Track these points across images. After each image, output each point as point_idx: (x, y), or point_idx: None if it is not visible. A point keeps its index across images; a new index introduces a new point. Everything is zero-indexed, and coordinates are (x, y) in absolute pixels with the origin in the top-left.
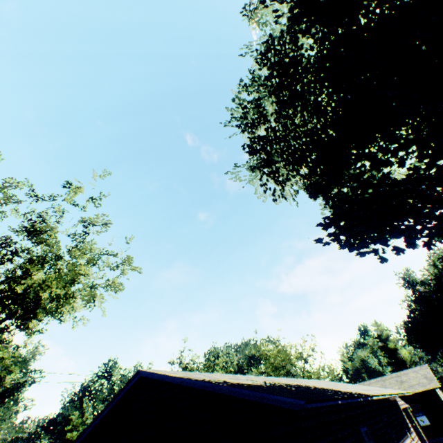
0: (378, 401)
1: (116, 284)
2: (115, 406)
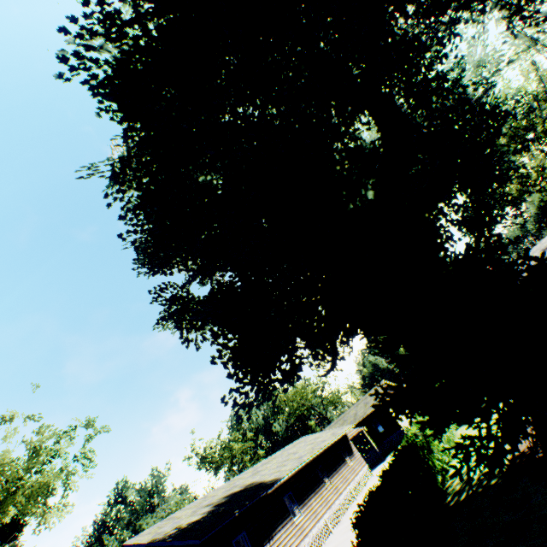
0: (318, 454)
1: (87, 453)
2: None
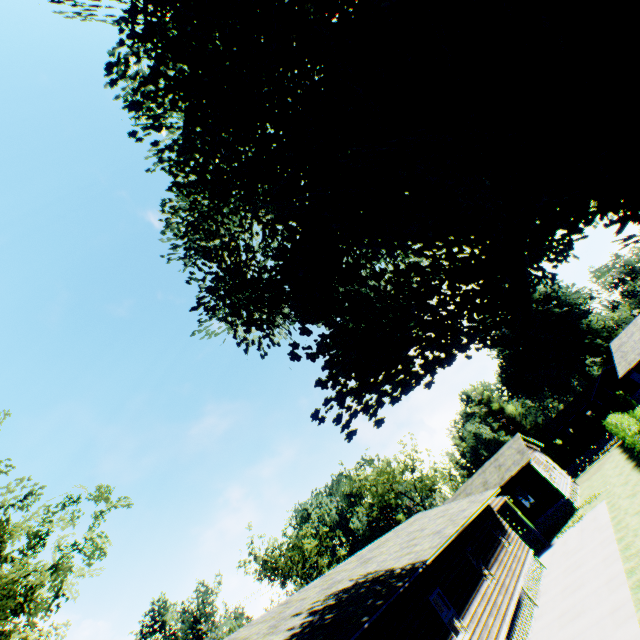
0: (461, 529)
1: (95, 540)
2: None
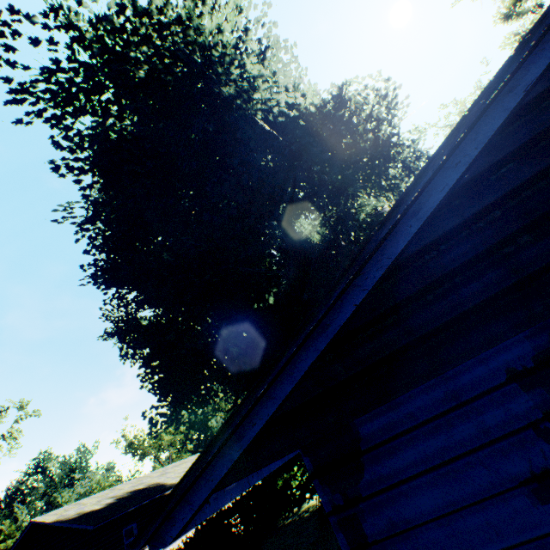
0: None
1: (14, 432)
2: (21, 541)
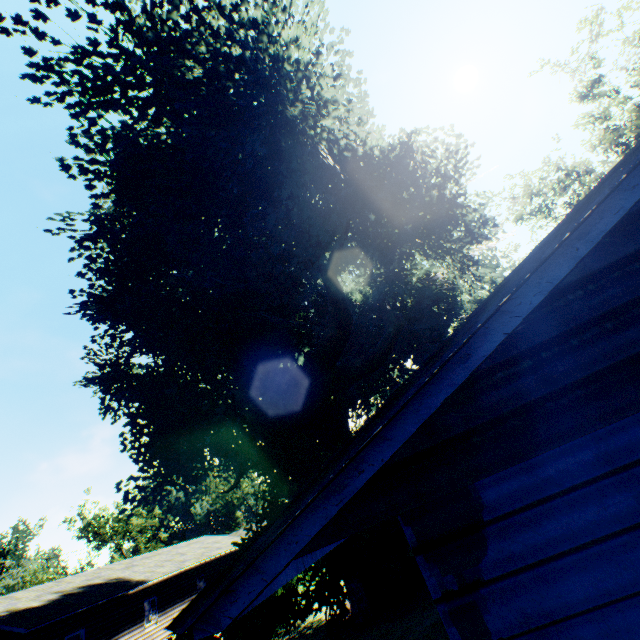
0: (207, 561)
1: None
2: None
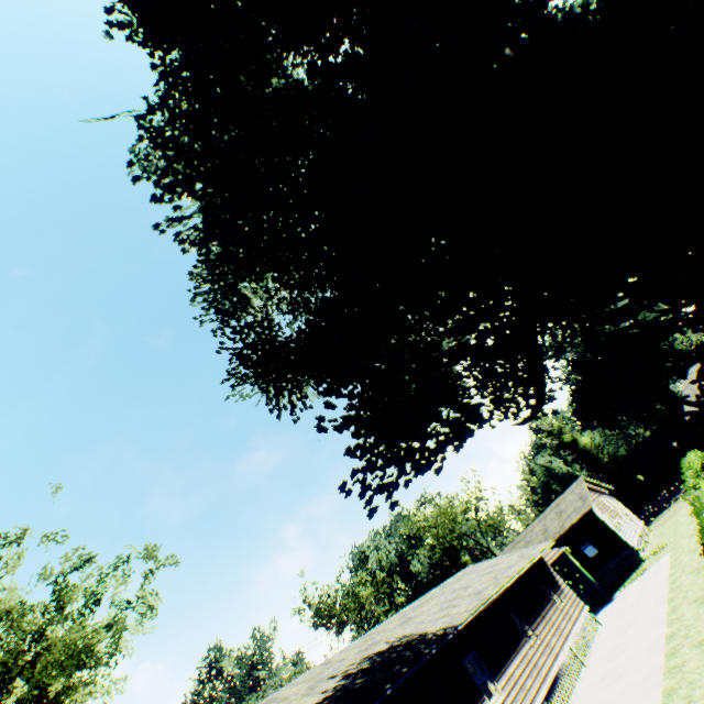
0: (506, 587)
1: (146, 597)
2: None
